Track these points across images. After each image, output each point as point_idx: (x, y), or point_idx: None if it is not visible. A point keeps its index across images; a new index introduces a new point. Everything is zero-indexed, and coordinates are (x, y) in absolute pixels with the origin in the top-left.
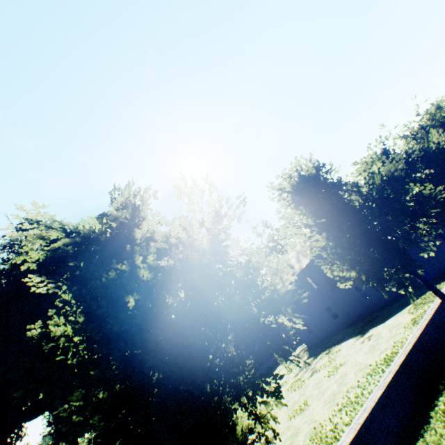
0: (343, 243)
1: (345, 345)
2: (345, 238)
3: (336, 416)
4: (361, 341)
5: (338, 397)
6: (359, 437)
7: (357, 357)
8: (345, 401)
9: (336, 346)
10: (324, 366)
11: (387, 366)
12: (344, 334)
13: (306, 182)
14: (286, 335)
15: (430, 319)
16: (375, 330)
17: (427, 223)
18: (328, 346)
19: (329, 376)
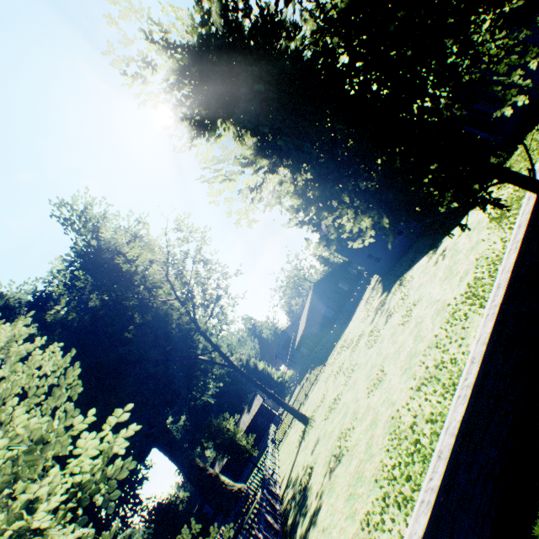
0: (322, 169)
1: (417, 270)
2: (324, 157)
3: (414, 401)
4: (434, 262)
5: (415, 364)
6: (438, 515)
7: (432, 290)
8: (422, 375)
9: (407, 273)
10: (397, 308)
11: (471, 310)
12: (415, 252)
13: (200, 59)
14: (356, 270)
15: (529, 223)
16: (450, 240)
17: (502, 17)
18: (400, 274)
19: (403, 326)
